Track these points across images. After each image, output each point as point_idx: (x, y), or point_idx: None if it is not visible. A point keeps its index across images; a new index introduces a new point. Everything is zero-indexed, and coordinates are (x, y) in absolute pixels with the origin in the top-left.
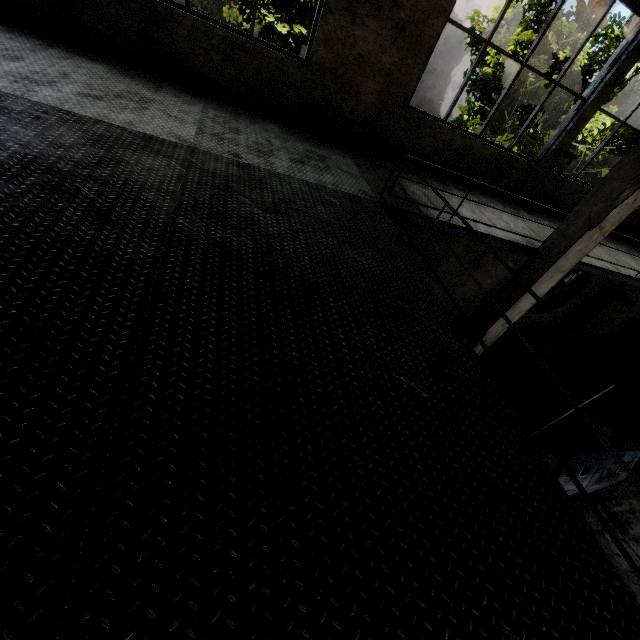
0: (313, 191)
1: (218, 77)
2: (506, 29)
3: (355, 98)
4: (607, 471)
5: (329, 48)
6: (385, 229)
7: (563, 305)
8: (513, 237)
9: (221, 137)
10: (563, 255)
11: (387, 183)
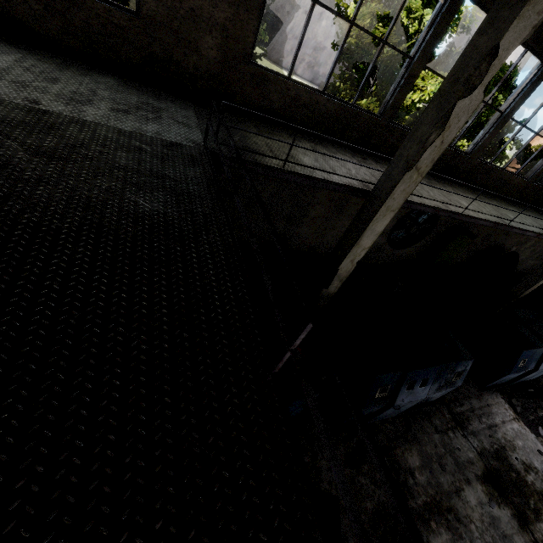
0: (122, 138)
1: (44, 28)
2: (365, 5)
3: (196, 53)
4: (445, 380)
5: (158, 0)
6: (198, 174)
7: (420, 241)
8: (350, 181)
9: (25, 84)
10: (390, 195)
11: (207, 130)
